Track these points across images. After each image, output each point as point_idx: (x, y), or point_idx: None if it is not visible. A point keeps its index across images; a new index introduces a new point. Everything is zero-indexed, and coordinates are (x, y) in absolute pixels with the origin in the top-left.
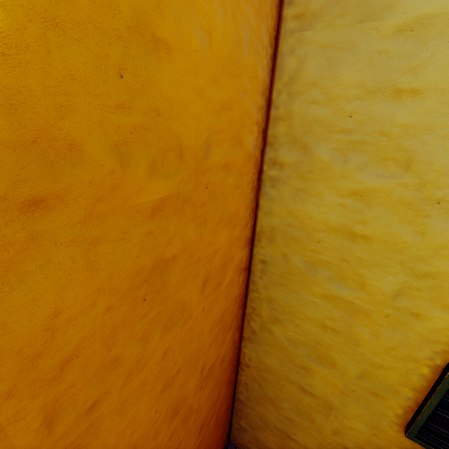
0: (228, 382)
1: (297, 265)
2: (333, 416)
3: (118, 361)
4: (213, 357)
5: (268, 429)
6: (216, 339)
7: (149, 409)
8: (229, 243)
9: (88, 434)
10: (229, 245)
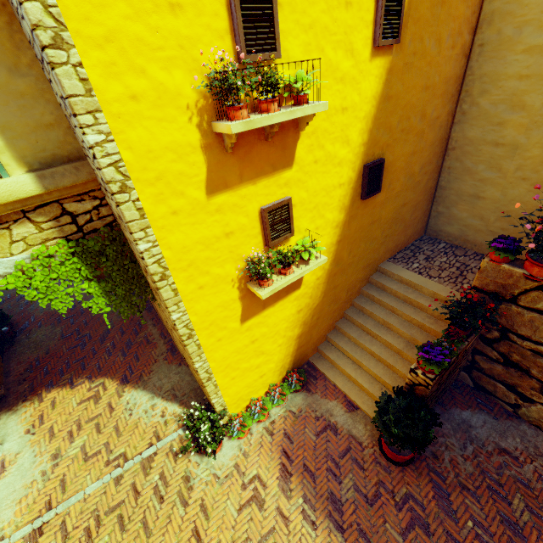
0: (437, 160)
1: (507, 35)
2: (517, 155)
3: (422, 42)
4: (438, 112)
5: (461, 201)
6: (442, 98)
7: (418, 92)
8: (463, 19)
9: (410, 68)
10: (462, 21)
